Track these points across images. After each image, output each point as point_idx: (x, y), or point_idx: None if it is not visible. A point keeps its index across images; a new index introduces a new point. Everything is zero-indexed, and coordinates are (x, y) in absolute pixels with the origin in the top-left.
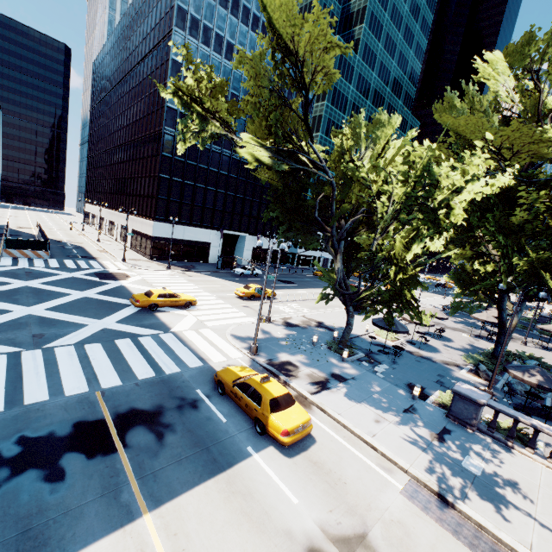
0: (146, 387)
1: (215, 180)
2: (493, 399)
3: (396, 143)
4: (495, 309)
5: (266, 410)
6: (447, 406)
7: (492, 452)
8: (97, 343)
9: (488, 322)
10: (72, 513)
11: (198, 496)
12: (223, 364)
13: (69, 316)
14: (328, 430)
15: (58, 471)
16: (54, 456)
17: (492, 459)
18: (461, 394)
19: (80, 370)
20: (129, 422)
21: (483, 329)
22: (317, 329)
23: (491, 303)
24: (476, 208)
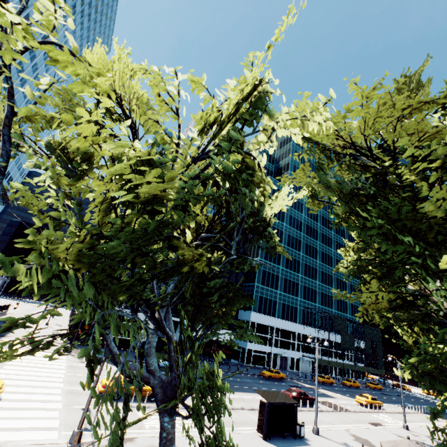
0: None
1: None
2: None
3: None
4: None
5: None
6: None
7: None
8: None
9: None
10: None
11: None
12: None
13: None
14: None
15: None
16: None
17: None
18: None
19: None
20: None
21: None
22: None
23: None
24: None
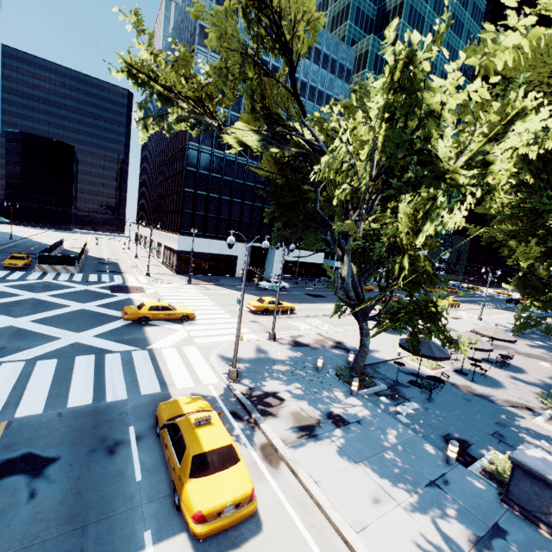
0: (68, 419)
1: (241, 192)
2: None
3: None
4: None
5: (184, 473)
6: (505, 481)
7: None
8: (53, 359)
9: None
10: None
11: None
12: (187, 391)
13: (49, 328)
14: (289, 510)
15: None
16: None
17: None
18: (525, 468)
19: (8, 391)
20: (8, 470)
21: None
22: (332, 350)
23: None
24: (543, 182)
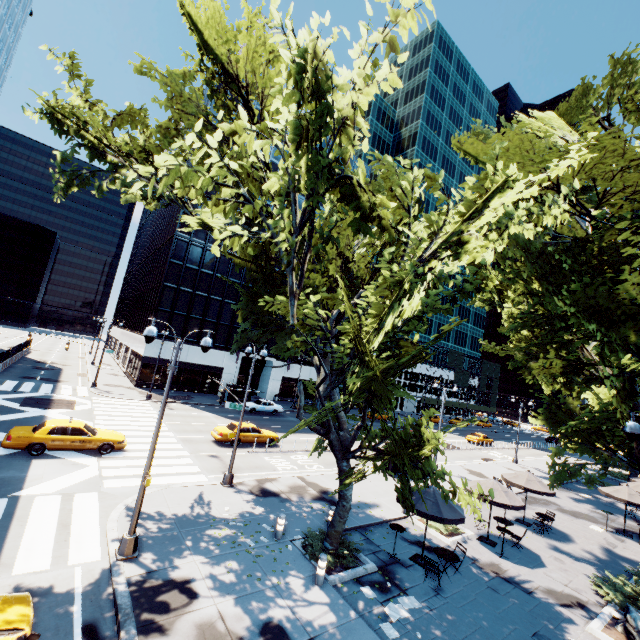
0: None
1: (235, 292)
2: None
3: None
4: None
5: None
6: None
7: None
8: None
9: (634, 504)
10: None
11: None
12: (27, 580)
13: None
14: None
15: None
16: None
17: None
18: None
19: None
20: None
21: (630, 516)
22: (311, 502)
23: (627, 466)
24: (552, 287)
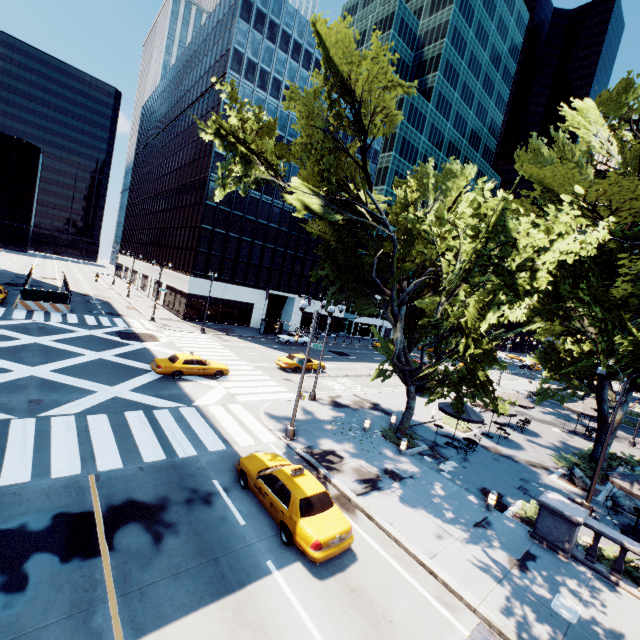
0: (151, 473)
1: (263, 234)
2: (593, 516)
3: (469, 196)
4: (594, 399)
5: (294, 513)
6: (531, 522)
7: (593, 590)
8: (102, 414)
9: (585, 414)
10: (24, 639)
11: (194, 626)
12: (251, 449)
13: (77, 380)
14: (374, 545)
15: (20, 577)
16: (20, 557)
17: (592, 600)
18: (549, 507)
19: (76, 446)
20: (123, 517)
21: (579, 423)
22: (372, 411)
23: (588, 391)
24: (567, 274)
